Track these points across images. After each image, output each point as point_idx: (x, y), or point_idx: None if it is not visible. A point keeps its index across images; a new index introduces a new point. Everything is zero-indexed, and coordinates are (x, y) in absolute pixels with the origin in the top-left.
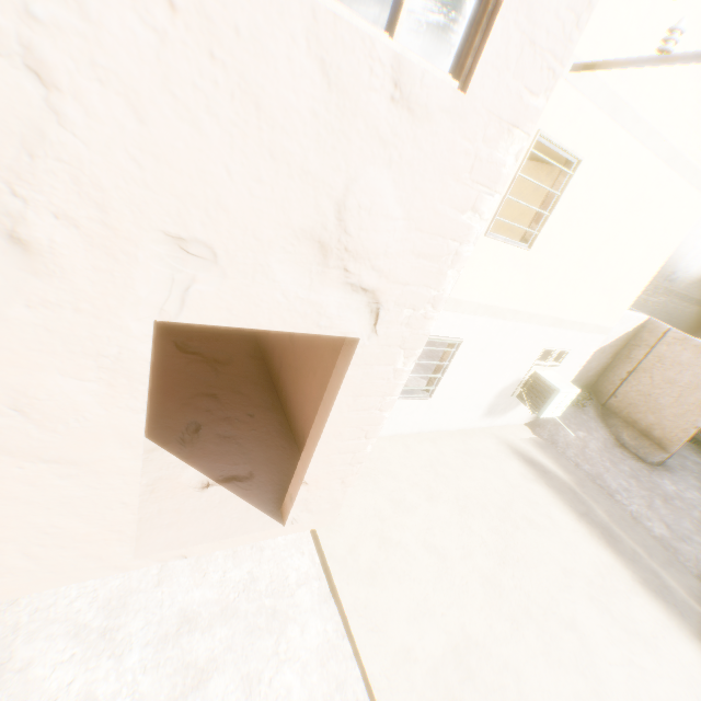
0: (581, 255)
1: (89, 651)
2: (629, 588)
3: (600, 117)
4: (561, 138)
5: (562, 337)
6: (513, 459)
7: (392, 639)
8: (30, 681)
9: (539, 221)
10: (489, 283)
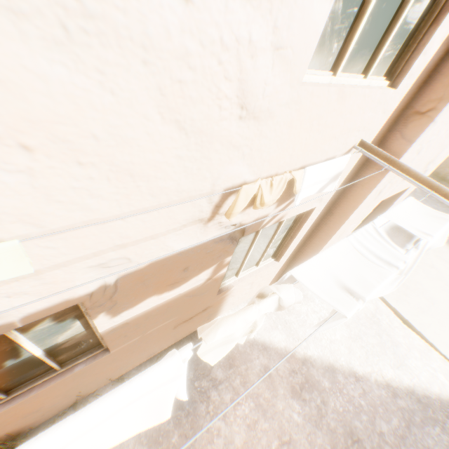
0: None
1: (304, 302)
2: (447, 250)
3: None
4: None
5: None
6: None
7: None
8: (298, 311)
9: None
10: None
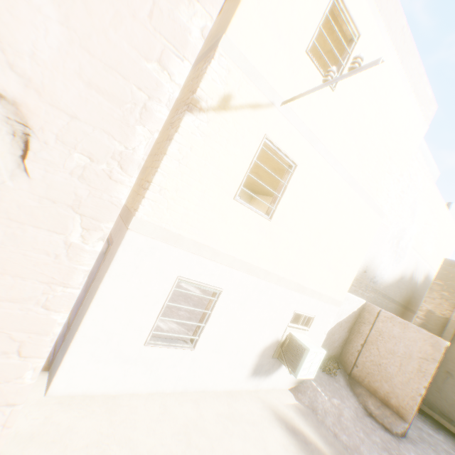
0: (309, 235)
1: None
2: None
3: (305, 142)
4: (281, 146)
5: (307, 303)
6: (276, 425)
7: None
8: None
9: (275, 201)
10: (241, 240)
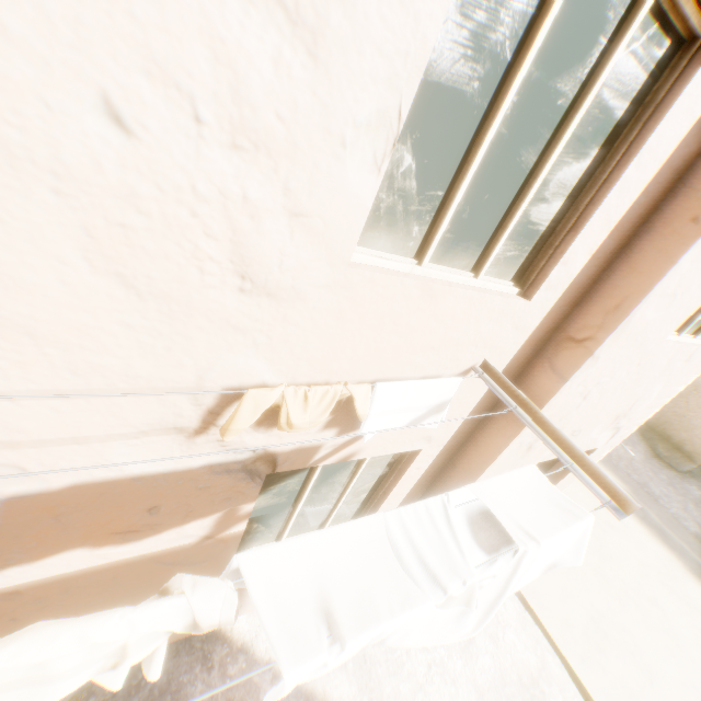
0: None
1: None
2: (682, 575)
3: None
4: None
5: None
6: None
7: (555, 612)
8: None
9: None
10: None
